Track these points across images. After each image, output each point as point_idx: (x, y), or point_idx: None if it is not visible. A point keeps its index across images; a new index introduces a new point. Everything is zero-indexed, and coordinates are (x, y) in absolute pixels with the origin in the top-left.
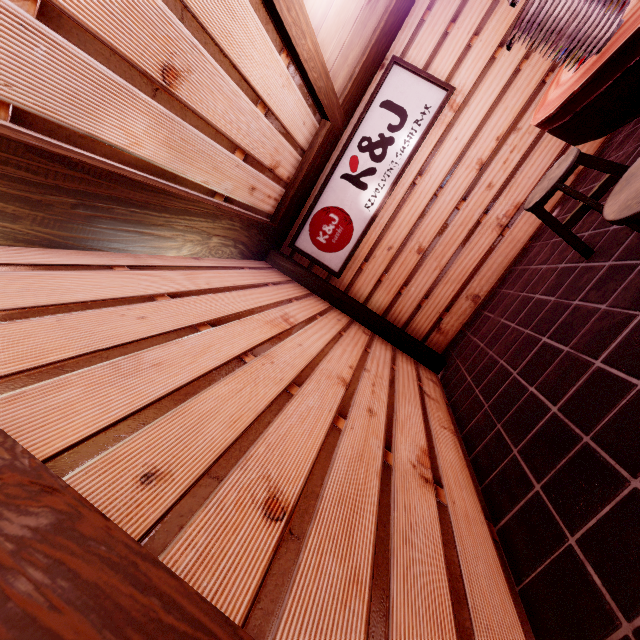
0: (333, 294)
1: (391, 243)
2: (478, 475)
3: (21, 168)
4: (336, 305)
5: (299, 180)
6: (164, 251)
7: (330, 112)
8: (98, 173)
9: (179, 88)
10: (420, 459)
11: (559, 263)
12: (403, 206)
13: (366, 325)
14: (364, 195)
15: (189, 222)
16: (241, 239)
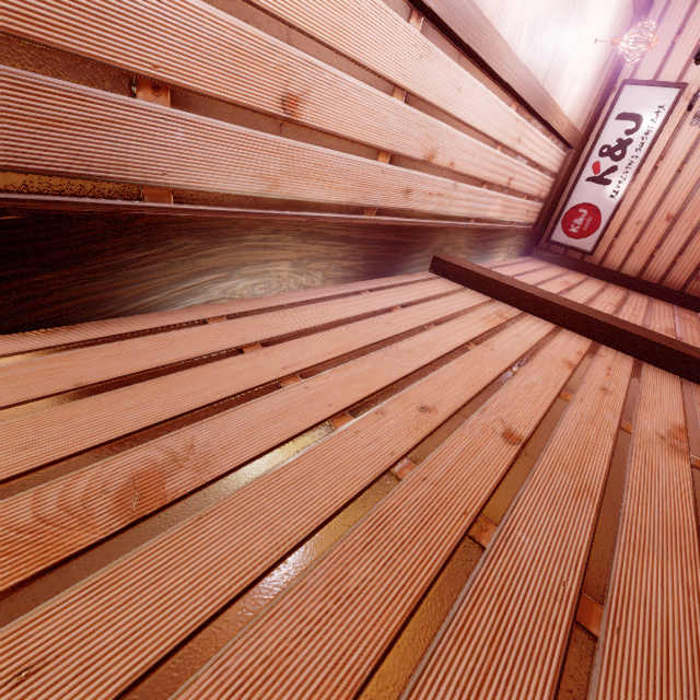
0: (589, 268)
1: (638, 219)
2: None
3: (477, 237)
4: (593, 275)
5: (553, 195)
6: (495, 259)
7: (575, 144)
8: (489, 231)
9: (510, 184)
10: (668, 330)
11: None
12: (647, 187)
13: (622, 285)
14: (608, 188)
15: (505, 242)
16: (521, 244)
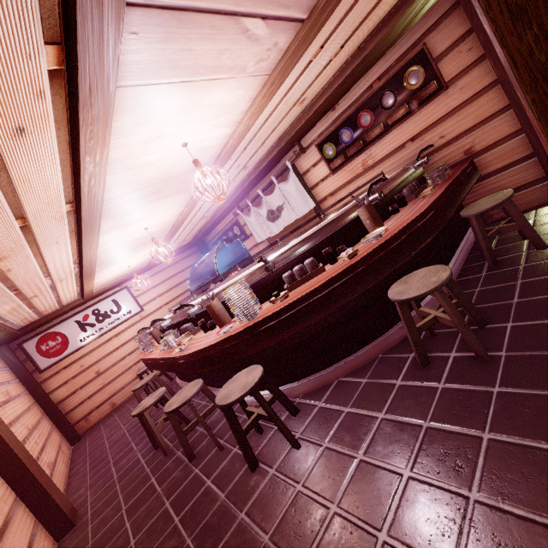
0: (33, 383)
1: (84, 363)
2: (69, 477)
3: None
4: (30, 390)
5: (51, 317)
6: None
7: (86, 298)
8: None
9: (33, 298)
10: (50, 463)
11: (145, 396)
12: (100, 347)
13: (44, 407)
14: (83, 334)
15: None
16: None
